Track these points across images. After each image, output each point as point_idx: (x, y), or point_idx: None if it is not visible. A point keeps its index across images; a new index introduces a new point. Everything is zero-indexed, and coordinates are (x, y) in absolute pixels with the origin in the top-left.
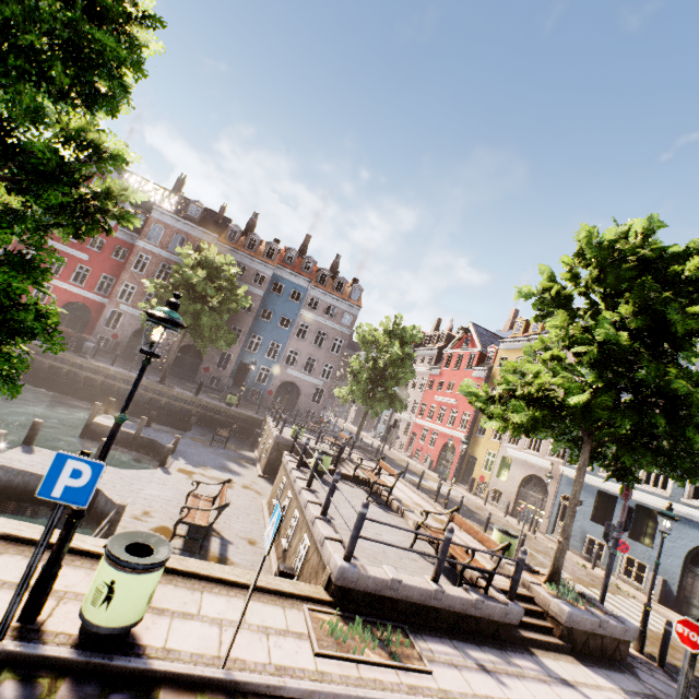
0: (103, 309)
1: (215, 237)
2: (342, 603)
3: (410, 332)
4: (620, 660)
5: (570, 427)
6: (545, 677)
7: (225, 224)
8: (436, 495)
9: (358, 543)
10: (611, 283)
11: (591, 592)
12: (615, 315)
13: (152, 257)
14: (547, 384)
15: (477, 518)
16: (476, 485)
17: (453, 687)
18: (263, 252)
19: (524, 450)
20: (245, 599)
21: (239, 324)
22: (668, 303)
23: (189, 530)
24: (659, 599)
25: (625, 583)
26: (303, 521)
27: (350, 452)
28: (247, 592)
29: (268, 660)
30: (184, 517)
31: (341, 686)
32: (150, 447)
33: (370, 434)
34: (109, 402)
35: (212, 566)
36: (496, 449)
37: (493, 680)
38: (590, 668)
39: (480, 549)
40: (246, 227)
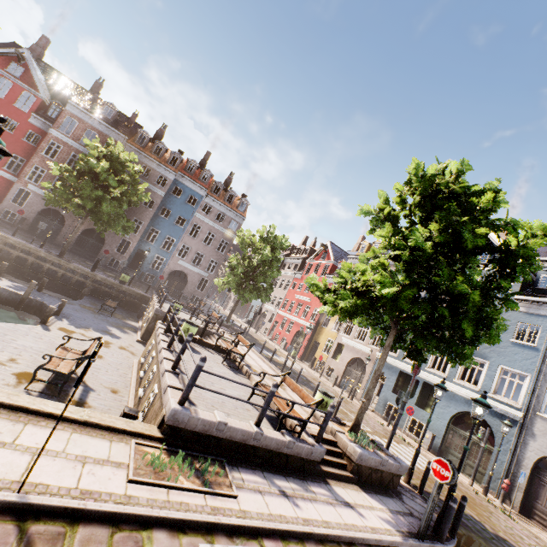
0: (11, 186)
1: (125, 138)
2: (171, 440)
3: (280, 240)
4: (393, 488)
5: (383, 317)
6: (333, 501)
7: (136, 129)
8: (283, 366)
9: (202, 394)
10: (428, 209)
11: (383, 441)
12: (426, 231)
13: (63, 146)
14: (371, 282)
15: (312, 386)
16: (316, 363)
17: (253, 508)
18: (168, 159)
19: (354, 339)
20: (72, 432)
21: (140, 217)
22: (465, 225)
23: (51, 376)
24: (428, 448)
25: (408, 437)
26: (157, 374)
27: (218, 328)
28: (77, 427)
29: (75, 485)
30: (45, 364)
31: (145, 508)
32: (37, 308)
33: (243, 320)
34: (2, 265)
35: (46, 402)
36: (334, 337)
37: (289, 503)
38: (369, 494)
39: (297, 402)
40: (154, 135)
